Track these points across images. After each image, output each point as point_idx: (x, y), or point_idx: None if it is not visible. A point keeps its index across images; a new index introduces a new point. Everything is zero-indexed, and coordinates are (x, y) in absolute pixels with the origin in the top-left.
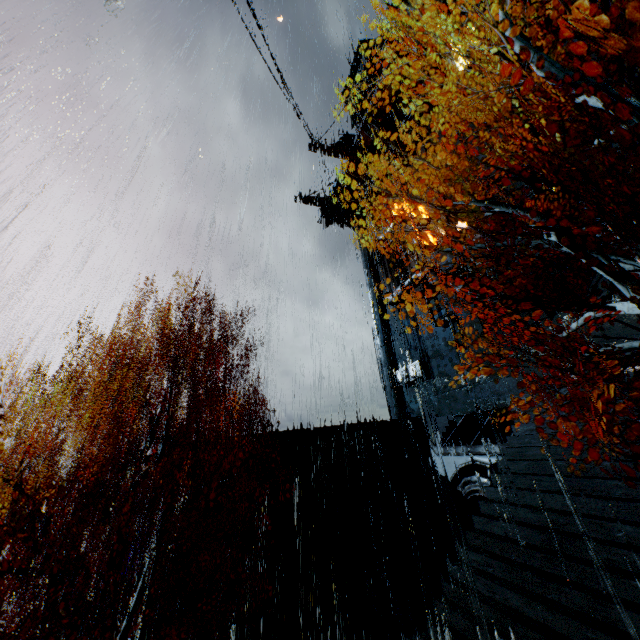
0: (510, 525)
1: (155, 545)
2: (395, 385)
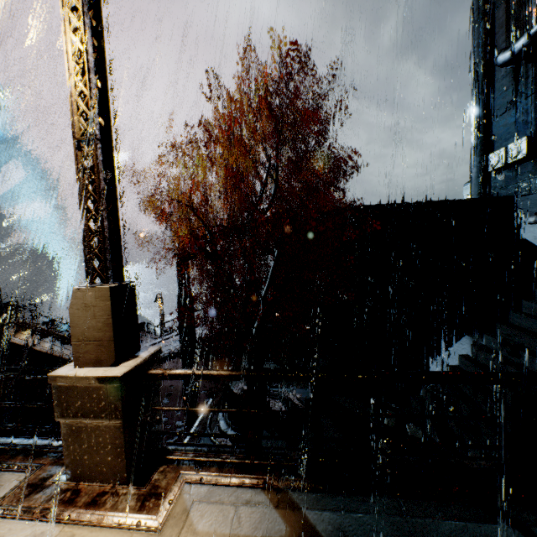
0: None
1: (276, 253)
2: (484, 171)
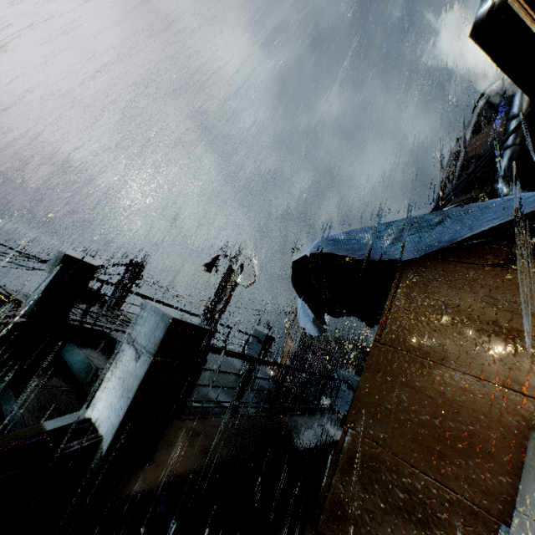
0: None
1: None
2: None
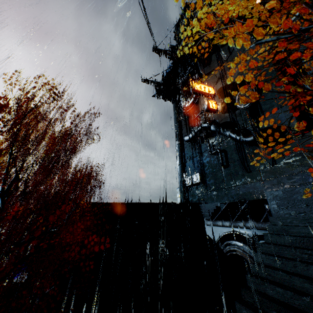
0: (287, 292)
1: None
2: (184, 185)
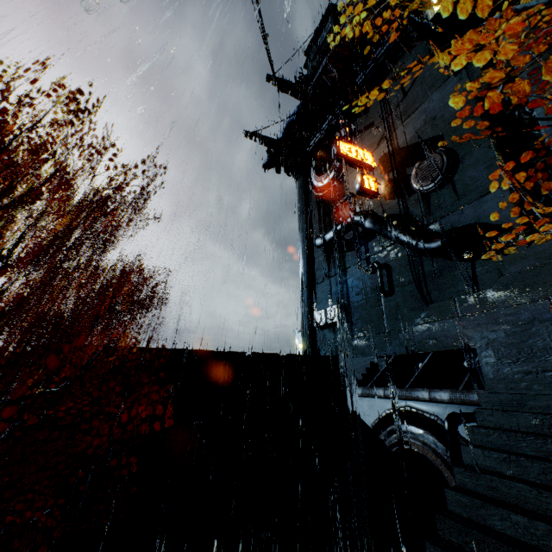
0: (536, 523)
1: None
2: (311, 326)
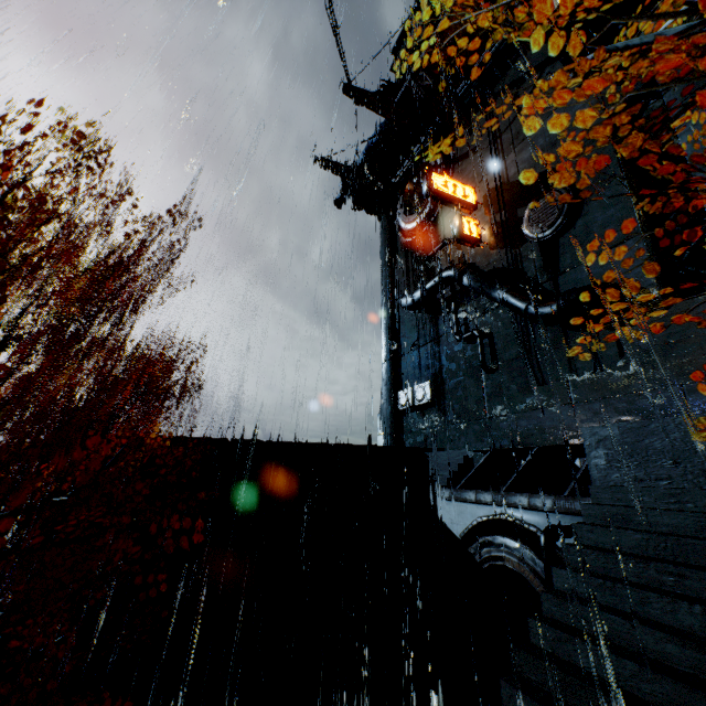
0: (624, 662)
1: None
2: (395, 408)
